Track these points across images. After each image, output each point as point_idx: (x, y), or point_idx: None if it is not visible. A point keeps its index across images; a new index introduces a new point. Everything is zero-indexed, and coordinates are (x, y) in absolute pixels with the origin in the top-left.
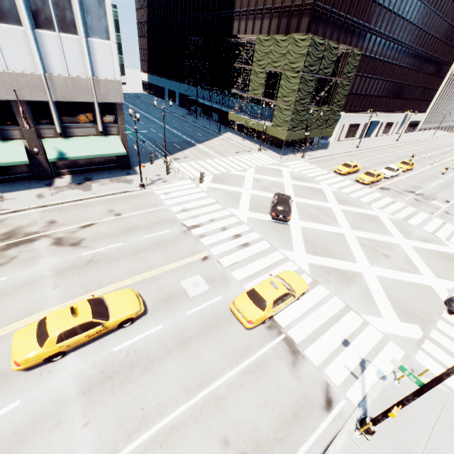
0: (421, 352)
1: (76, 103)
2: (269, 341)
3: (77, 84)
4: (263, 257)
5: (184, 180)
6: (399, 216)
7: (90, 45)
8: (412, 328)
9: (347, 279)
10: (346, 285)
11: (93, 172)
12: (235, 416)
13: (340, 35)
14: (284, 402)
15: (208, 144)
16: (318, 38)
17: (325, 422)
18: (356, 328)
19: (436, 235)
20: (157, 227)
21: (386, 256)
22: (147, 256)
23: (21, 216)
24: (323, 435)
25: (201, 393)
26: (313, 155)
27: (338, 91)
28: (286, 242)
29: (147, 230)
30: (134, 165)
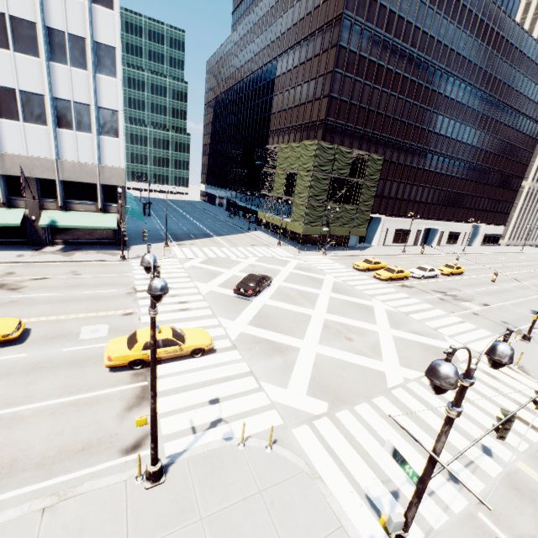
0: (306, 427)
1: (81, 184)
2: (125, 384)
3: (84, 169)
4: (194, 320)
5: (172, 259)
6: (401, 309)
7: (101, 141)
8: (317, 404)
9: (276, 351)
10: (269, 355)
11: (87, 245)
12: (17, 435)
13: (361, 144)
14: (83, 436)
15: (228, 237)
16: (326, 143)
17: (112, 462)
18: (241, 392)
19: (439, 330)
20: (106, 287)
21: (348, 339)
22: (72, 305)
23: None
24: (96, 473)
25: (3, 410)
26: (339, 253)
27: (362, 191)
28: (233, 313)
29: (93, 288)
30: (132, 244)
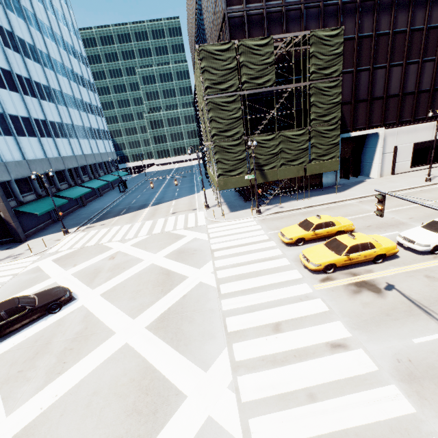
0: None
1: None
2: None
3: None
4: None
5: (36, 256)
6: (262, 430)
7: None
8: None
9: None
10: None
11: None
12: None
13: (306, 27)
14: None
15: (162, 205)
16: (215, 45)
17: None
18: None
19: None
20: None
21: None
22: None
23: None
24: None
25: None
26: (288, 206)
27: (312, 100)
28: None
29: None
30: (35, 237)
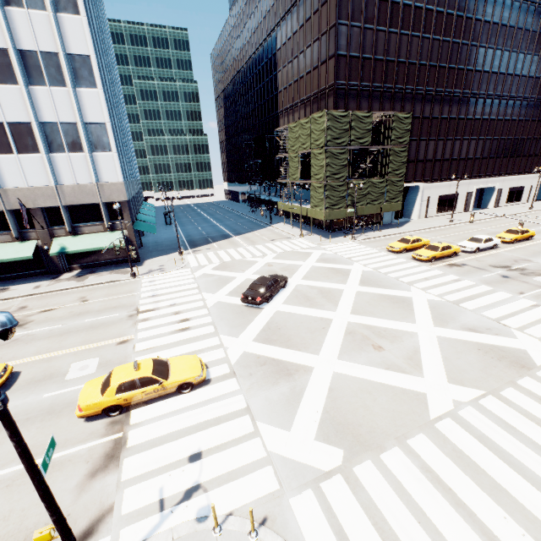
0: (310, 493)
1: (85, 206)
2: (96, 439)
3: (84, 190)
4: (192, 342)
5: (184, 269)
6: (449, 297)
7: (95, 158)
8: (328, 453)
9: (283, 374)
10: (273, 381)
11: (103, 266)
12: None
13: (383, 104)
14: (30, 519)
15: (247, 235)
16: (337, 111)
17: None
18: (231, 440)
19: (503, 321)
20: (109, 311)
21: (377, 348)
22: (69, 337)
23: (6, 303)
24: None
25: None
26: (371, 235)
27: (390, 159)
28: (239, 327)
29: (96, 314)
30: (147, 258)
